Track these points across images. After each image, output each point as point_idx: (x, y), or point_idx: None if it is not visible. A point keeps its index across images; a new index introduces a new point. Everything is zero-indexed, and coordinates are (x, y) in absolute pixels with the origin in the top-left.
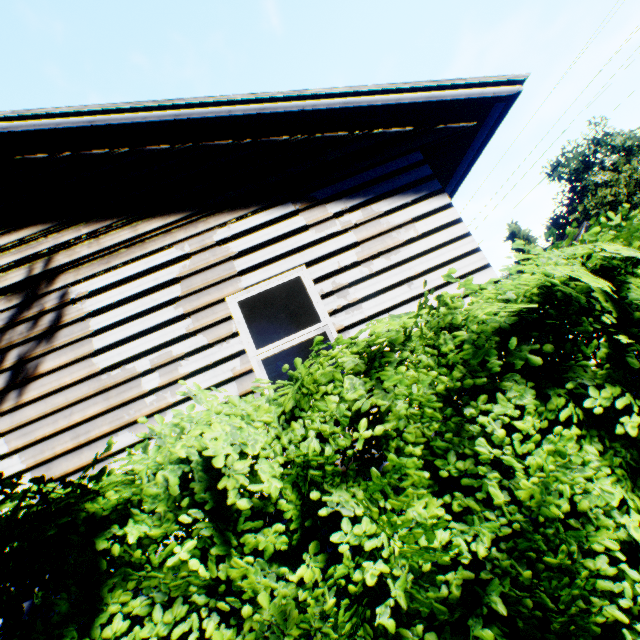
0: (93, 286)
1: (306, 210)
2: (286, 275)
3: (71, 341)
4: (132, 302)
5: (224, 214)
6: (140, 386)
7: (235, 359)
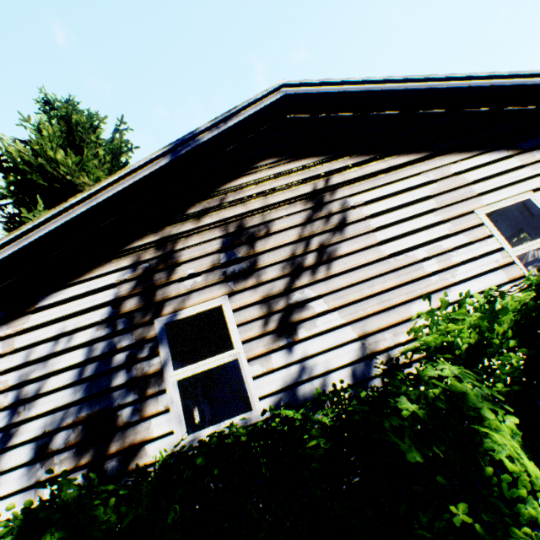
0: (365, 198)
1: (517, 155)
2: (518, 197)
3: (358, 234)
4: (398, 210)
5: (453, 155)
6: (422, 269)
7: (495, 254)
